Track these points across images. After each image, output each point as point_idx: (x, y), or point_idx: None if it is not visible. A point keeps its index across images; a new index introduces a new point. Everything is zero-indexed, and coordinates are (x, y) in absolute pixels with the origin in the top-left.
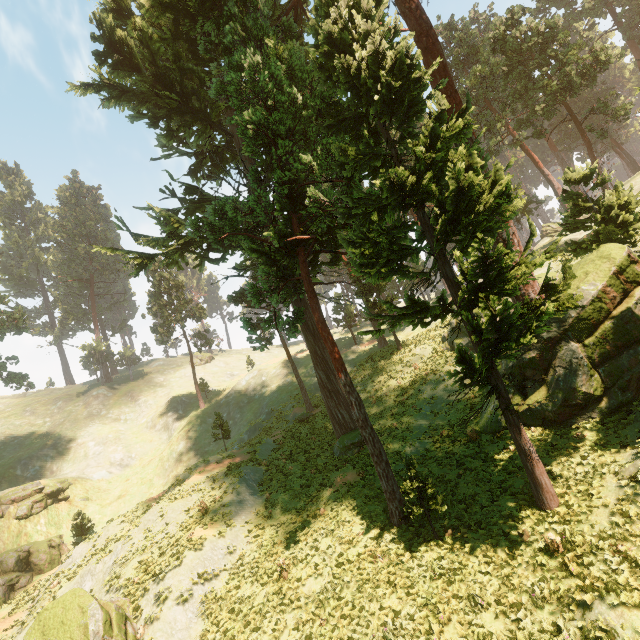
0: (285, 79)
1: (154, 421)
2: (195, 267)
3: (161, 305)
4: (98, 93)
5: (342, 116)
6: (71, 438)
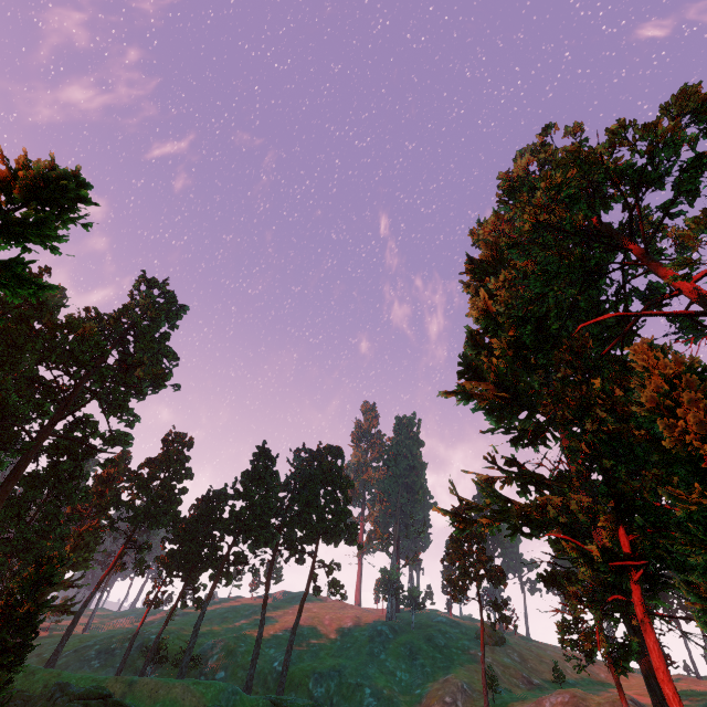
0: (609, 416)
1: (428, 699)
2: (506, 536)
3: (460, 554)
4: (455, 396)
5: (672, 454)
6: (353, 671)
